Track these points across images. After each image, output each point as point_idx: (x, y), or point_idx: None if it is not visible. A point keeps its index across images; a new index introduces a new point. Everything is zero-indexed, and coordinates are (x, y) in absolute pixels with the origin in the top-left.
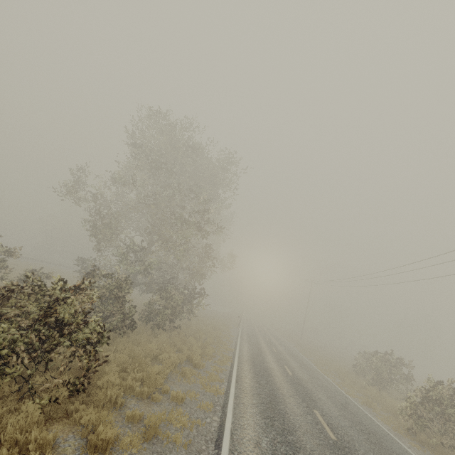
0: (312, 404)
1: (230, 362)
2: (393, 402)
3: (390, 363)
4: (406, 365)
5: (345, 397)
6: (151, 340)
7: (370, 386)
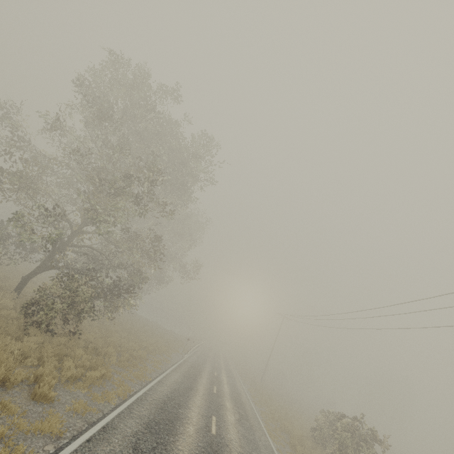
0: None
1: (123, 399)
2: None
3: (359, 435)
4: (380, 441)
5: None
6: None
7: None
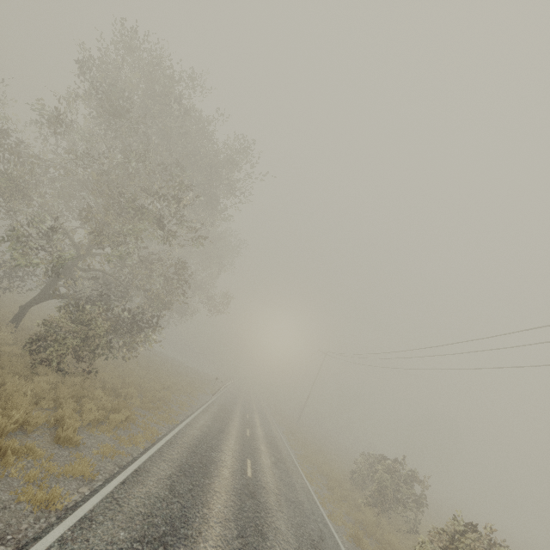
0: (254, 544)
1: (151, 443)
2: (394, 539)
3: (400, 476)
4: (420, 482)
5: (323, 526)
6: (7, 380)
7: (367, 507)
